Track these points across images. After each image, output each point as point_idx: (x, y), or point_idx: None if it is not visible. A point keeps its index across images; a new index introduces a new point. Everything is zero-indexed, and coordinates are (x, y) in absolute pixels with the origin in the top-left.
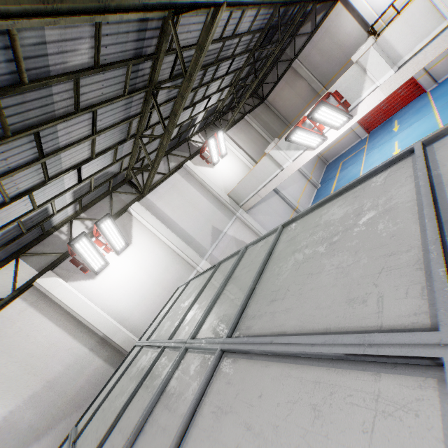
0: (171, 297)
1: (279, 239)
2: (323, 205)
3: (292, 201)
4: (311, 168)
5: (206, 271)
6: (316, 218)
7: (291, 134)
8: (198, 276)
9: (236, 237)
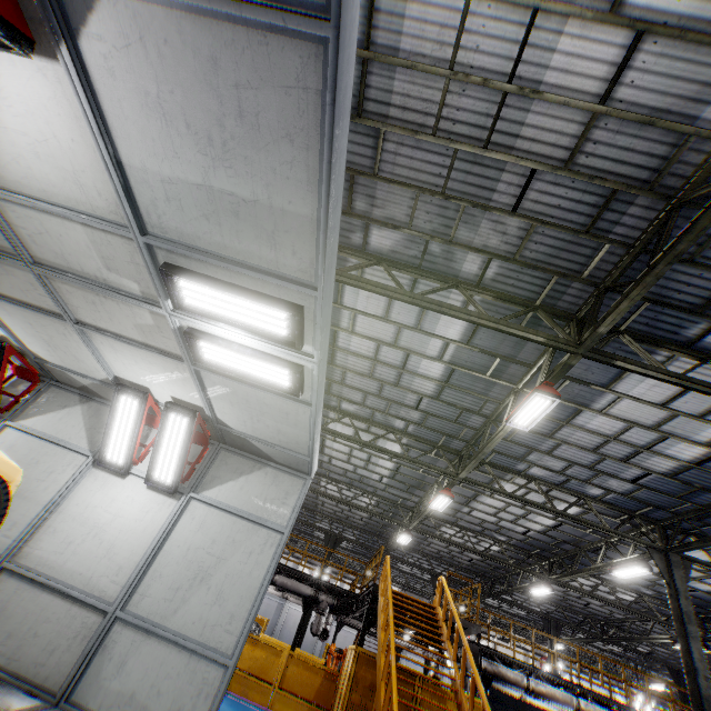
0: None
1: None
2: None
3: None
4: None
5: None
6: None
7: None
8: None
9: None
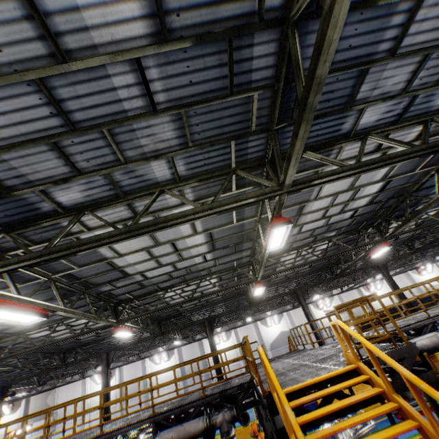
0: None
1: None
2: None
3: None
4: None
5: None
6: None
7: None
8: None
9: None
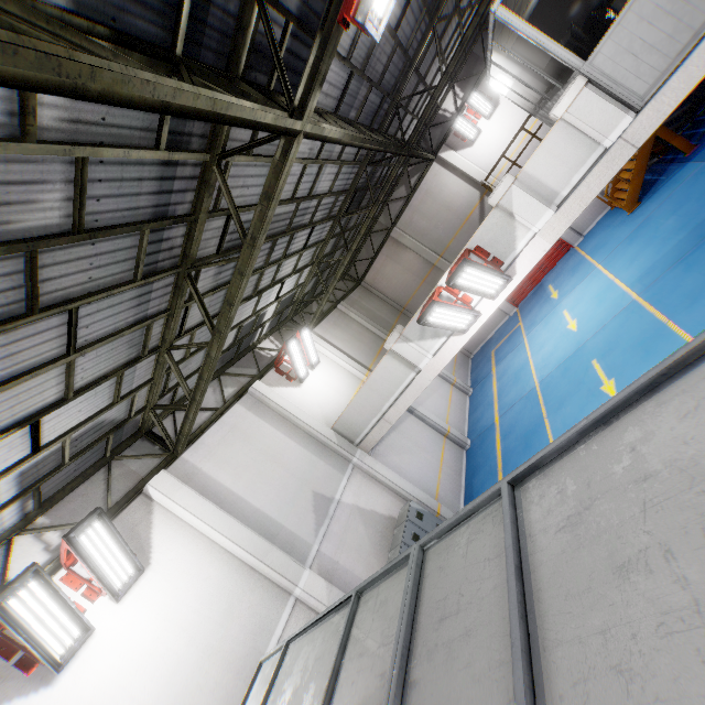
0: (244, 698)
1: (522, 523)
2: (613, 420)
3: (439, 421)
4: (450, 366)
5: (327, 616)
6: (618, 456)
7: (427, 313)
8: (307, 629)
9: (359, 506)
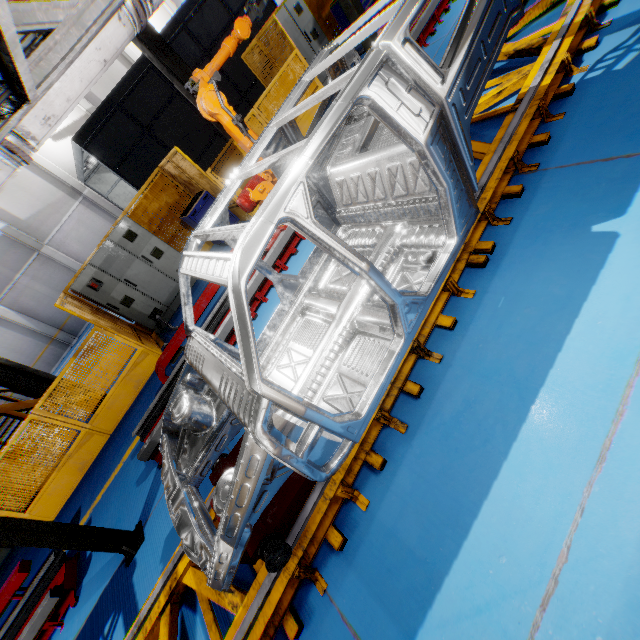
0: None
1: None
2: None
3: None
4: None
5: None
6: None
7: None
8: None
9: None
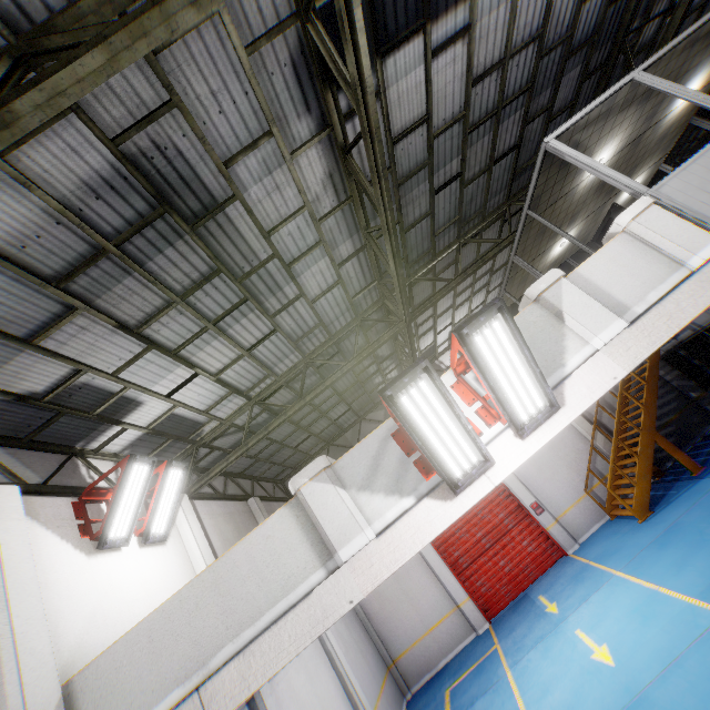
0: None
1: None
2: None
3: None
4: (373, 690)
5: None
6: None
7: (404, 375)
8: None
9: None
